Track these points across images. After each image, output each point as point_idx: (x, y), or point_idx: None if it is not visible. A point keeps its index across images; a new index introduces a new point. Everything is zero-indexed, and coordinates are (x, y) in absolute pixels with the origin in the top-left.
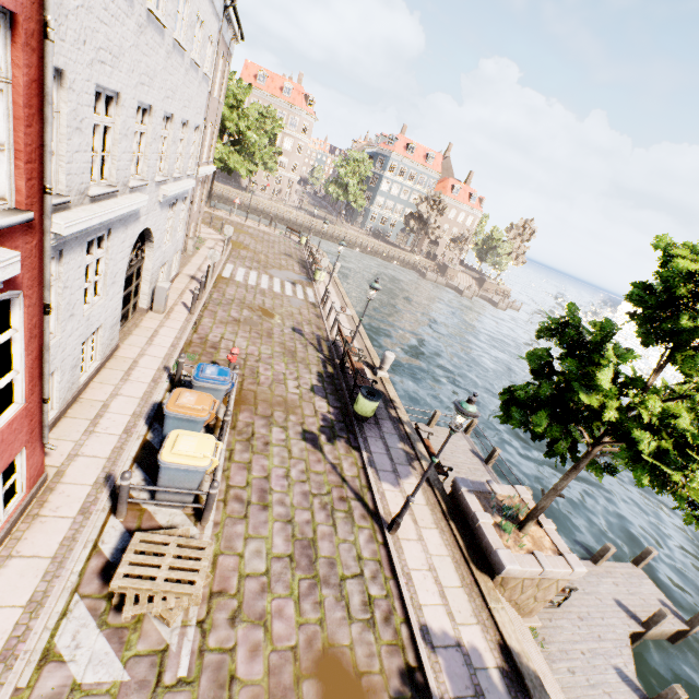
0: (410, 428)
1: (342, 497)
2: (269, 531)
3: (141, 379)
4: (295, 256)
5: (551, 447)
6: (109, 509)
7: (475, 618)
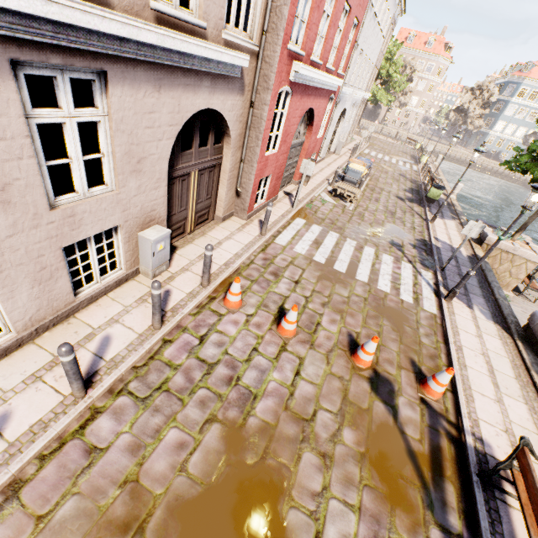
0: (459, 212)
1: (410, 212)
2: (377, 205)
3: (333, 167)
4: (409, 153)
5: (532, 180)
6: (328, 185)
7: (463, 247)
